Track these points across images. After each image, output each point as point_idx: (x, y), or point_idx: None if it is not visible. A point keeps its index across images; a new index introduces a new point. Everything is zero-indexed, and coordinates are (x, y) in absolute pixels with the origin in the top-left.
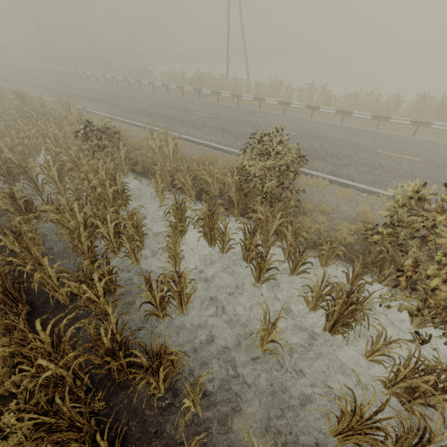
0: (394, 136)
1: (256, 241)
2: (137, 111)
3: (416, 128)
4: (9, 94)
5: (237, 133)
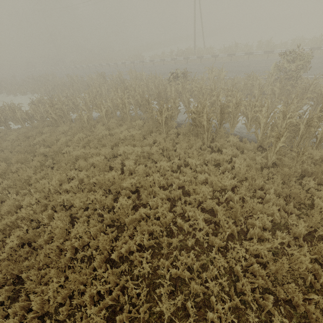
0: None
1: (308, 94)
2: (161, 74)
3: None
4: (69, 82)
5: (234, 71)
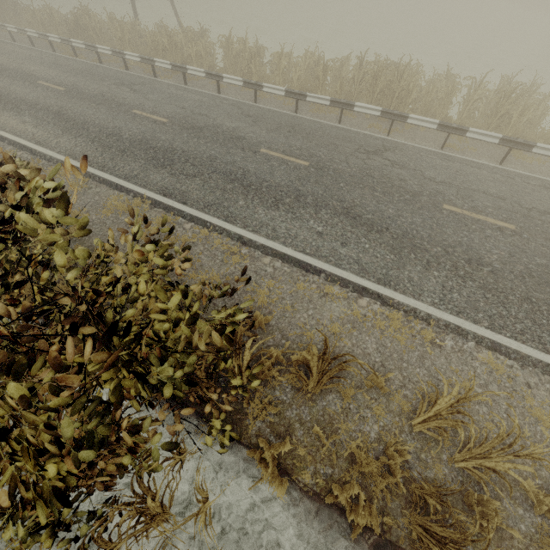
0: (308, 124)
1: None
2: None
3: (341, 110)
4: None
5: (74, 120)
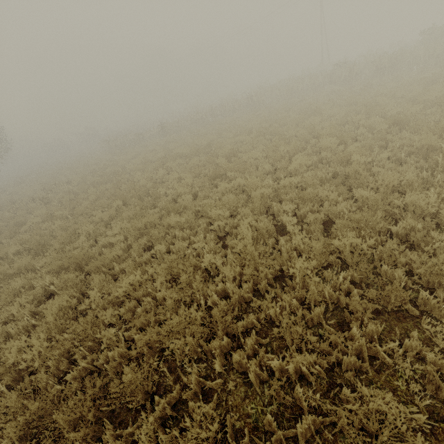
0: None
1: None
2: None
3: None
4: None
5: None
